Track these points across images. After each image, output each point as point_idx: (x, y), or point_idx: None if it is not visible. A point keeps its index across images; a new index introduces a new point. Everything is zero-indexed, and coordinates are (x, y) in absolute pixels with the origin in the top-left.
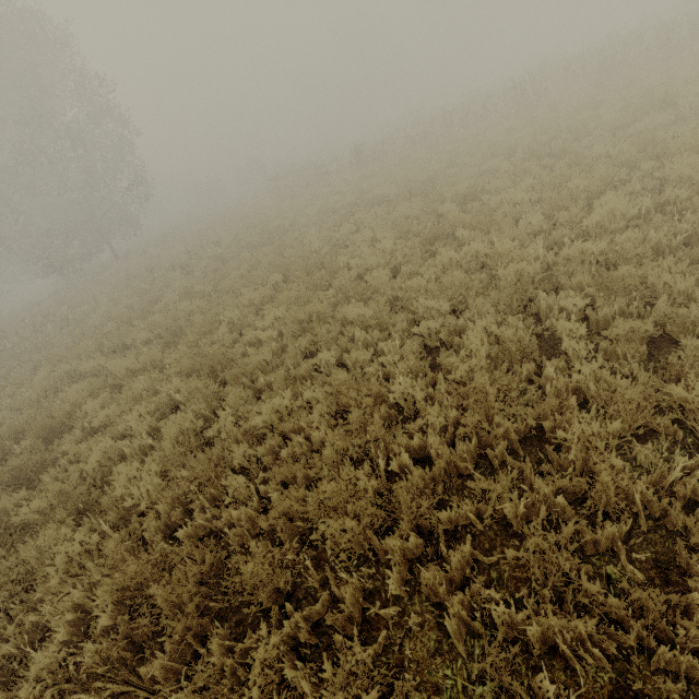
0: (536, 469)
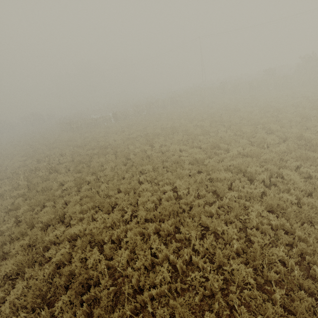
0: None
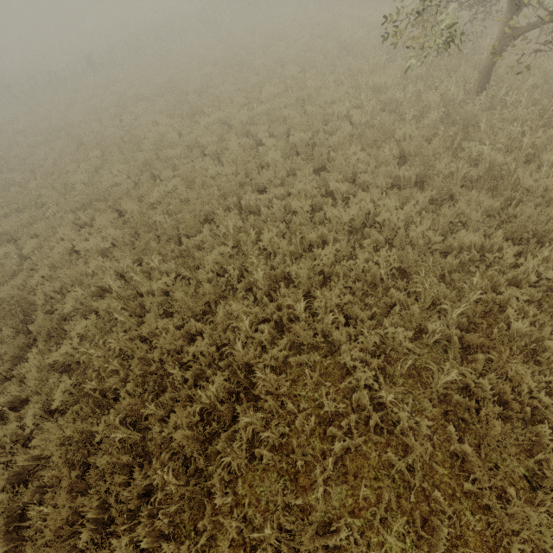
0: None
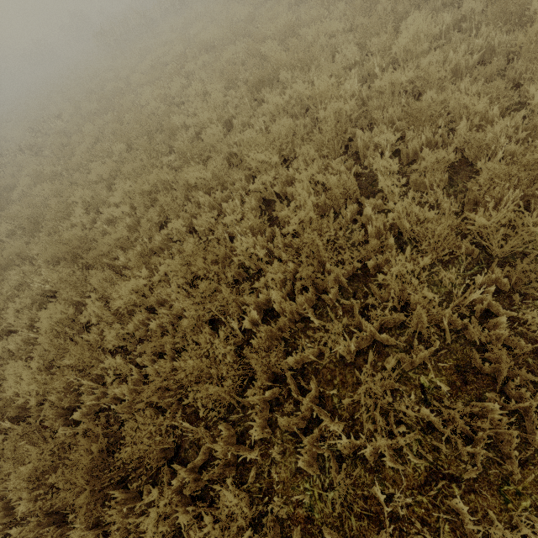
0: (363, 302)
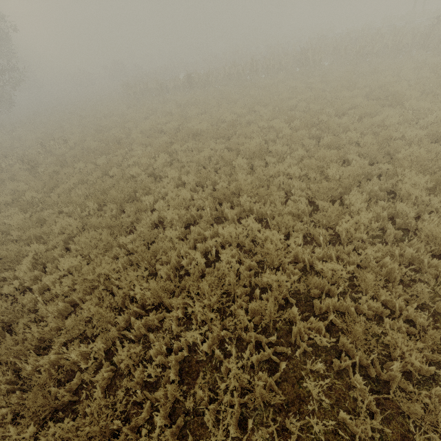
0: None
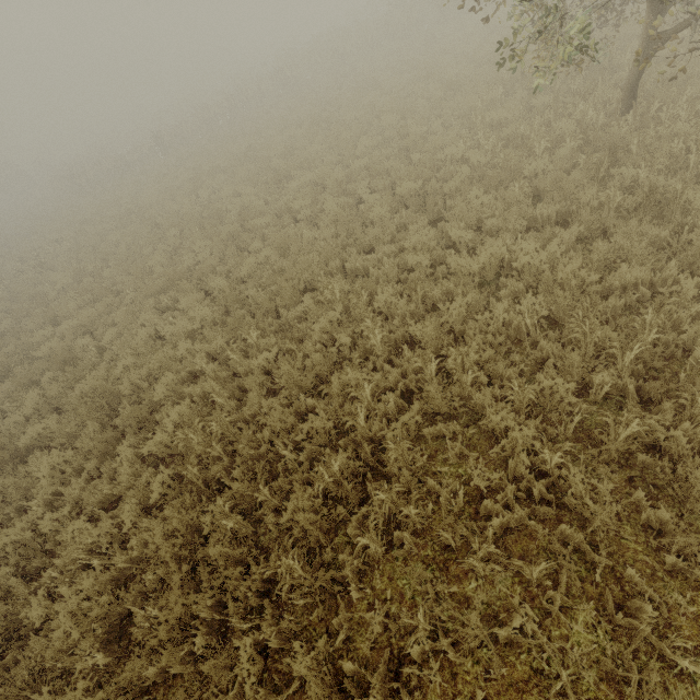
0: None
